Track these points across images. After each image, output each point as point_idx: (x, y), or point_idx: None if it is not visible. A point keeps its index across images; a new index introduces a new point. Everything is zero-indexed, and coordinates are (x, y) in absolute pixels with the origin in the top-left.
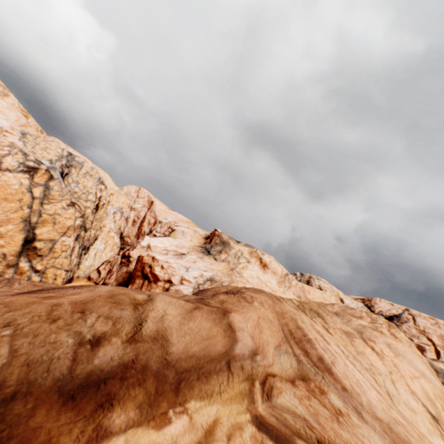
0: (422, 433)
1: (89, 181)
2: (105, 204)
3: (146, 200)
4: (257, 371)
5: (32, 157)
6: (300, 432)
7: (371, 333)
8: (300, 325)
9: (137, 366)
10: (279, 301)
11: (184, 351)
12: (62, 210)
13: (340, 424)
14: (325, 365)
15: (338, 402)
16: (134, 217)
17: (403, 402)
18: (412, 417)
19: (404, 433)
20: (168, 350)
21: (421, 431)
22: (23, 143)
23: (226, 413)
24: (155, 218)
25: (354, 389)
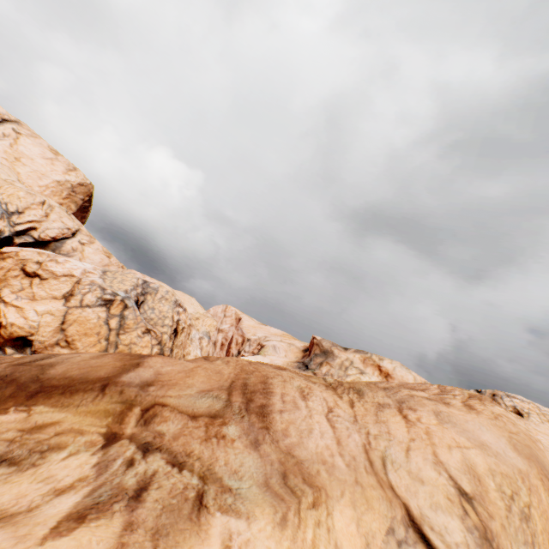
0: (402, 498)
1: (164, 305)
2: (184, 328)
3: (234, 318)
4: (144, 399)
5: (110, 290)
6: (137, 437)
7: (418, 401)
8: (270, 381)
9: (7, 379)
10: (273, 367)
11: (62, 373)
12: (138, 338)
13: (206, 442)
14: (263, 410)
15: (233, 432)
16: (222, 339)
17: (407, 470)
18: (411, 486)
19: (320, 469)
20: (46, 372)
21: (416, 502)
22: (102, 280)
23: (74, 420)
24: (242, 336)
25: (285, 431)
